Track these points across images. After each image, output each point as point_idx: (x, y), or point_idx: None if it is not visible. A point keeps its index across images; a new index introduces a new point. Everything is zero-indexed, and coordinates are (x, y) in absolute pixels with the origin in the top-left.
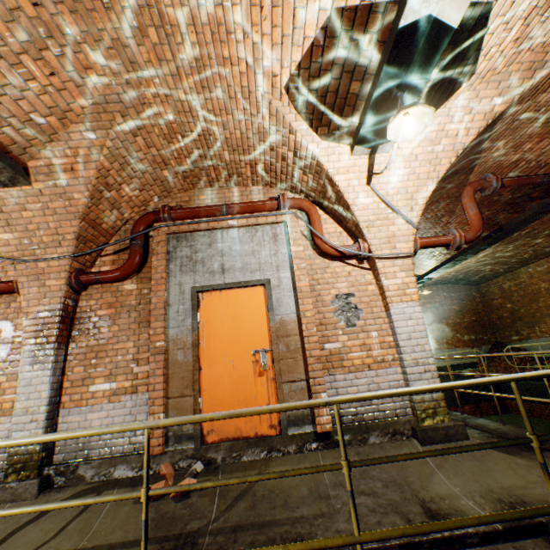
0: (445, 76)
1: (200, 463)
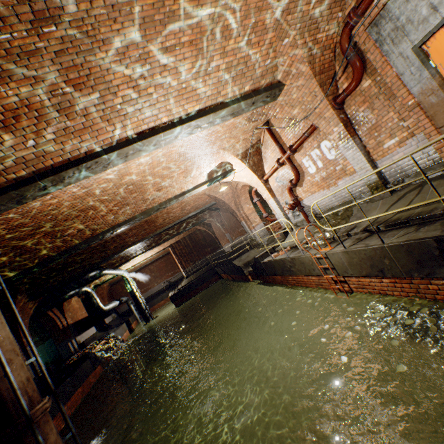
0: None
1: None
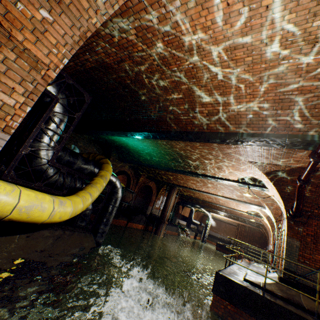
0: (250, 179)
1: (274, 270)
